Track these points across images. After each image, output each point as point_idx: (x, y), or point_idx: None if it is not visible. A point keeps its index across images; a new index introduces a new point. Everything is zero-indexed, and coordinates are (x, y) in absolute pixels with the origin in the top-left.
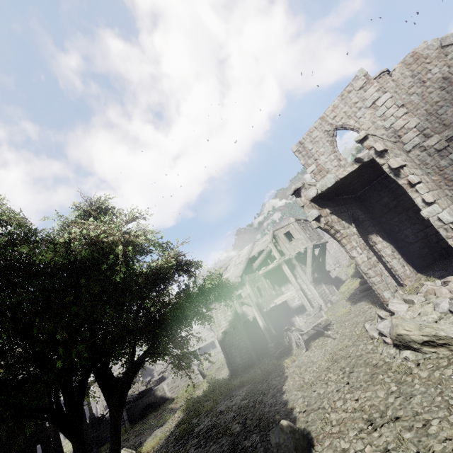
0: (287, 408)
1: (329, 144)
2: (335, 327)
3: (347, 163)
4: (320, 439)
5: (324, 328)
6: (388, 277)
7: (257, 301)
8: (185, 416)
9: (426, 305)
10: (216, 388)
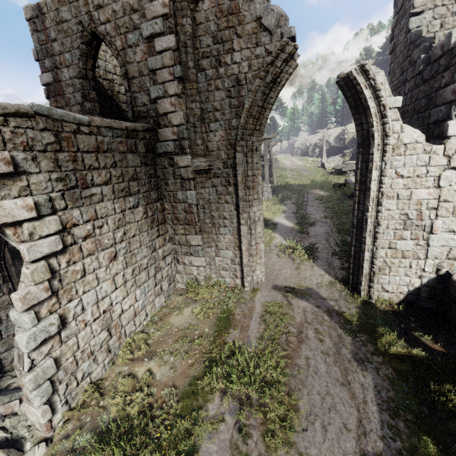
0: None
1: (78, 56)
2: None
3: (95, 111)
4: None
5: None
6: None
7: None
8: None
9: None
10: None
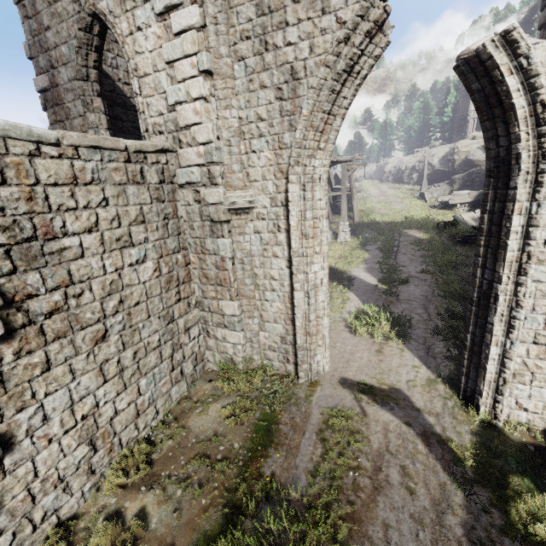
0: None
1: (75, 48)
2: None
3: (101, 125)
4: None
5: None
6: None
7: None
8: None
9: None
10: None
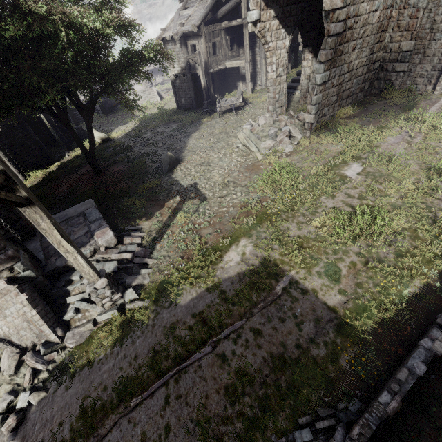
0: (184, 145)
1: None
2: (246, 110)
3: None
4: (184, 162)
5: (243, 106)
6: (283, 96)
7: (208, 60)
8: (139, 125)
9: (269, 127)
10: (161, 116)
